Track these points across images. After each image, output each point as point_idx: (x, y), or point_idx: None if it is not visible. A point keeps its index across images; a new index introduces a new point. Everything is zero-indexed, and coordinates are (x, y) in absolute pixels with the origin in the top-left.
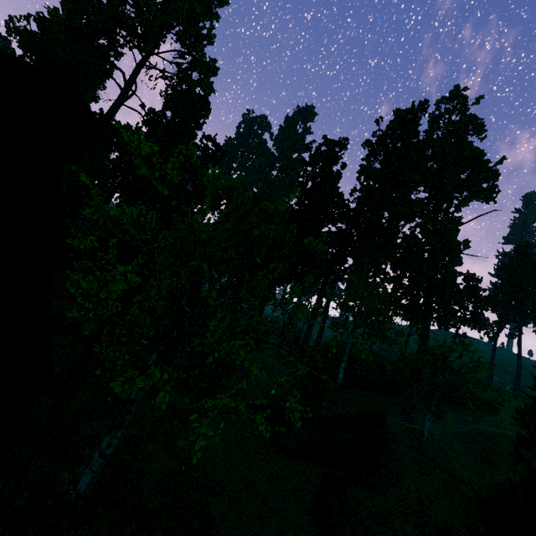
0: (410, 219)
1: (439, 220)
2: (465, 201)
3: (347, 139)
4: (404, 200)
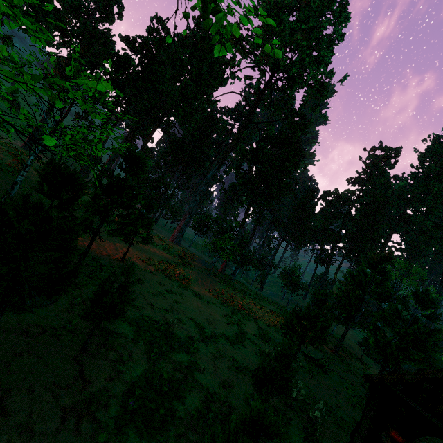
0: None
1: None
2: None
3: (400, 147)
4: None
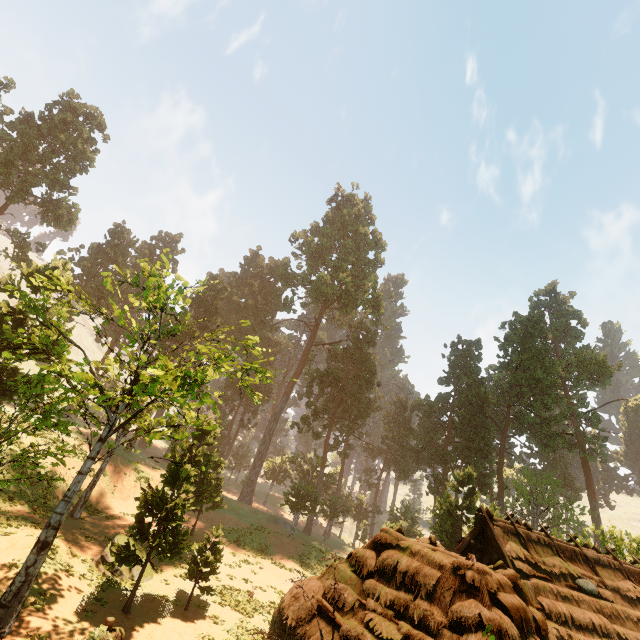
0: (563, 418)
1: (582, 412)
2: (591, 386)
3: (479, 339)
4: (551, 398)
